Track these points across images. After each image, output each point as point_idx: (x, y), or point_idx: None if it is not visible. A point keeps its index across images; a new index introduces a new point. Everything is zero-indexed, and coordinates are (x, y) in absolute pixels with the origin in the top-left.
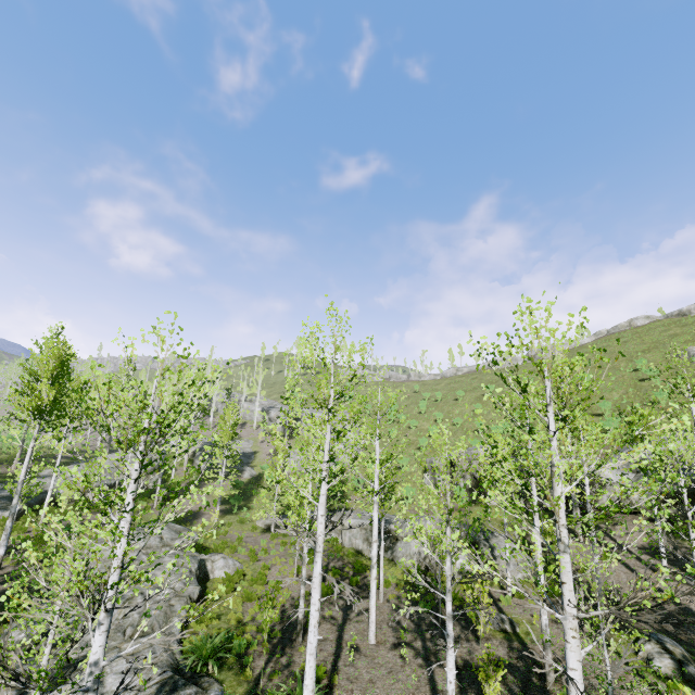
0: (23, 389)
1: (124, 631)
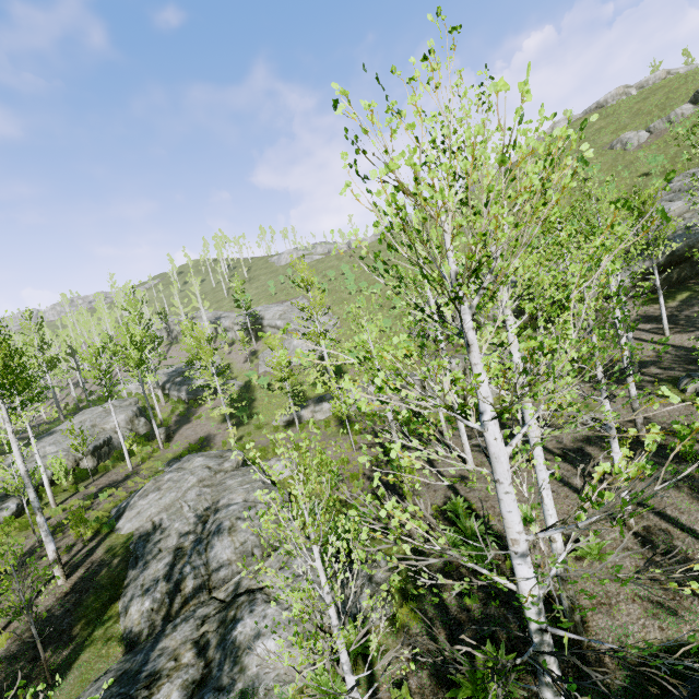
0: None
1: (252, 554)
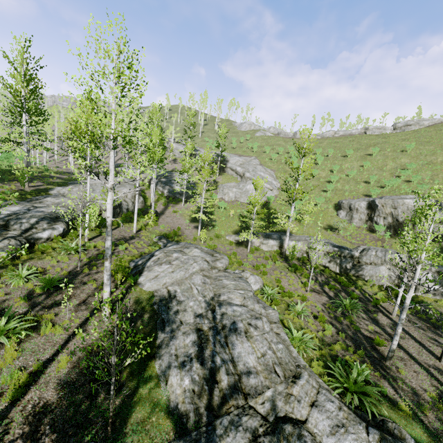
0: (10, 110)
1: (275, 371)
